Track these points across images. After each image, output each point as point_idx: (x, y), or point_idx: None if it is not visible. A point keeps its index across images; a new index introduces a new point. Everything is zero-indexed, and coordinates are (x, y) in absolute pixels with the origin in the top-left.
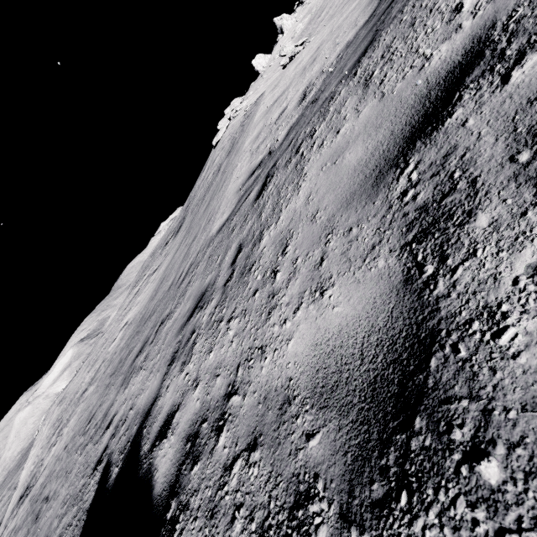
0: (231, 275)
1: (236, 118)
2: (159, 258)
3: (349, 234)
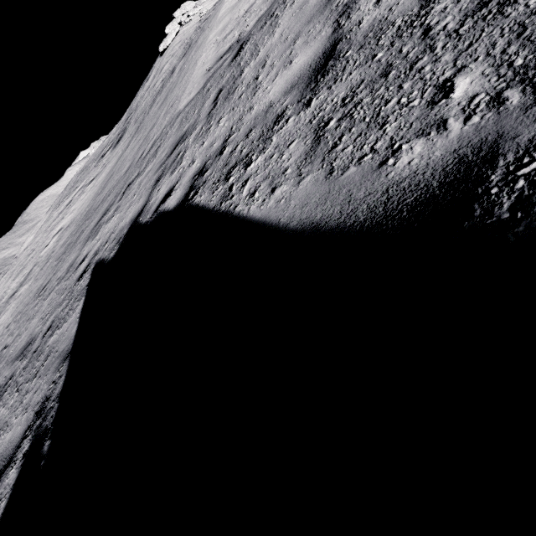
0: (214, 106)
1: (188, 24)
2: (96, 170)
3: (308, 33)
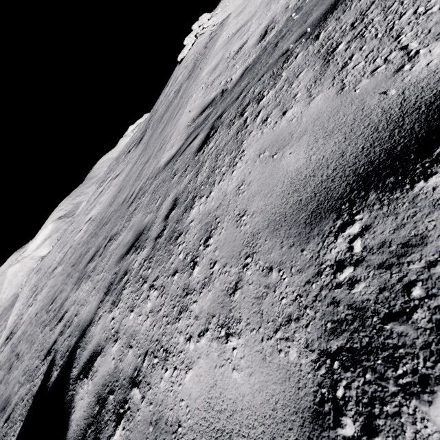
0: (162, 231)
1: (202, 36)
2: (122, 165)
3: (268, 275)
